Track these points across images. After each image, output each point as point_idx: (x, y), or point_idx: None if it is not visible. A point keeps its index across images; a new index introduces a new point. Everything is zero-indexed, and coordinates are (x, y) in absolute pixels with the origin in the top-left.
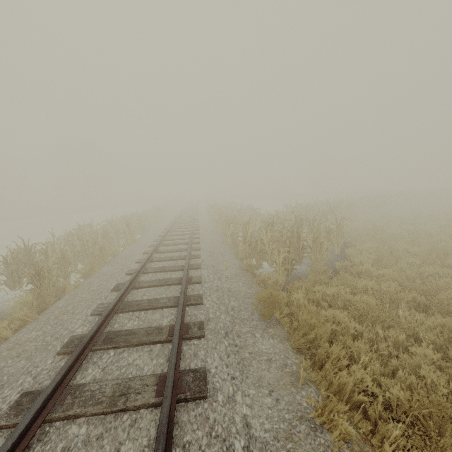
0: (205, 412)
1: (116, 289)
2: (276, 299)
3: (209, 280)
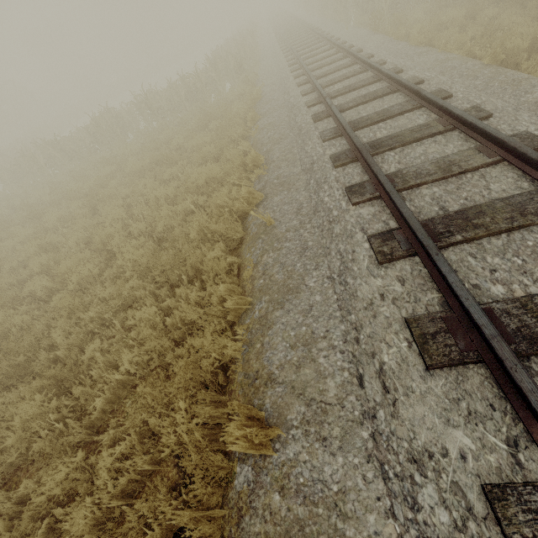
0: (354, 48)
1: (287, 56)
2: (380, 16)
3: (338, 35)
